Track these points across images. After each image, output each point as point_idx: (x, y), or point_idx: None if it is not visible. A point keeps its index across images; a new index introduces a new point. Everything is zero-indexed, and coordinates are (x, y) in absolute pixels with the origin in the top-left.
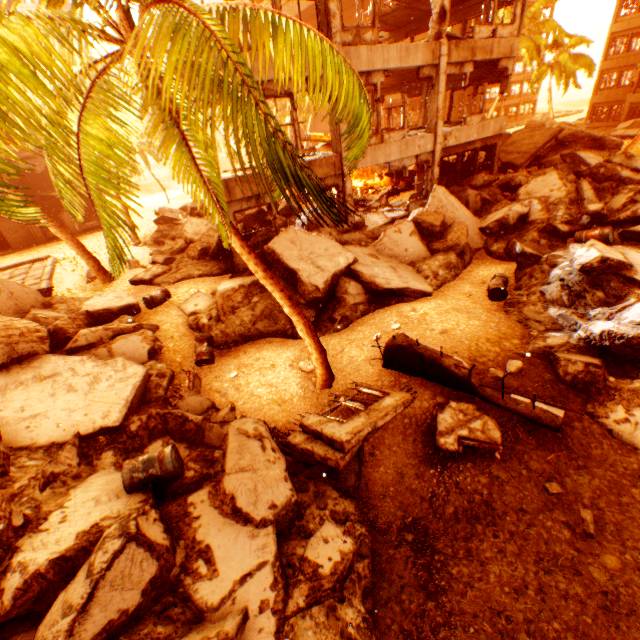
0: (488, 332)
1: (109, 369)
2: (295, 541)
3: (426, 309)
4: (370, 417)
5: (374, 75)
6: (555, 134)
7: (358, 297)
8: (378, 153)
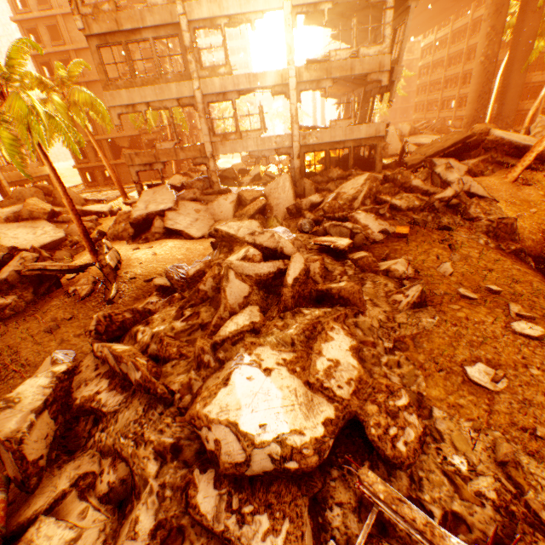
0: (173, 262)
1: (54, 231)
2: (3, 295)
3: (171, 243)
4: (50, 264)
5: (229, 94)
6: (462, 139)
7: (158, 229)
8: (237, 145)
